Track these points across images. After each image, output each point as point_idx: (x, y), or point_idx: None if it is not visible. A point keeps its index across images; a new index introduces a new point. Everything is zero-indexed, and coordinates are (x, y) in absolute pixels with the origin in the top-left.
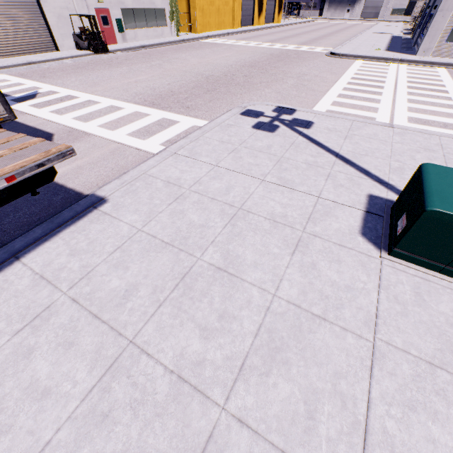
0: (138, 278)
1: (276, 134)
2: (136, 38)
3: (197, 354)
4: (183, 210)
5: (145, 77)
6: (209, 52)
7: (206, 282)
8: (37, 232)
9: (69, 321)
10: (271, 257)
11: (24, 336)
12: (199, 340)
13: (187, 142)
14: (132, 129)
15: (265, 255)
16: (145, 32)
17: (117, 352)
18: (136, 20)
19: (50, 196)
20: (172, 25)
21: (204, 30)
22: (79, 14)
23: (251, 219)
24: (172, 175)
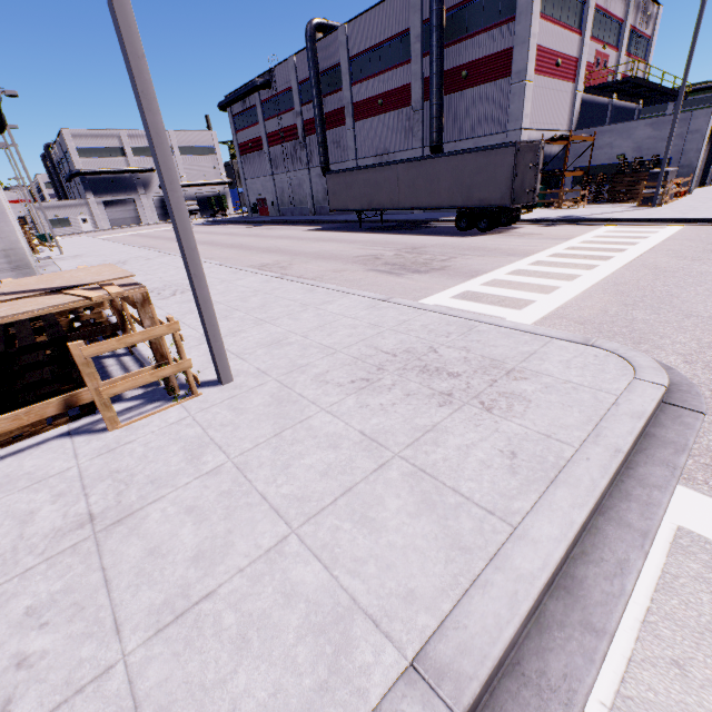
0: None
1: None
2: None
3: None
4: None
5: None
6: None
7: None
8: None
9: None
10: None
11: None
12: None
13: None
14: None
15: None
16: None
17: None
18: None
19: None
20: None
21: None
22: None
23: None
24: None
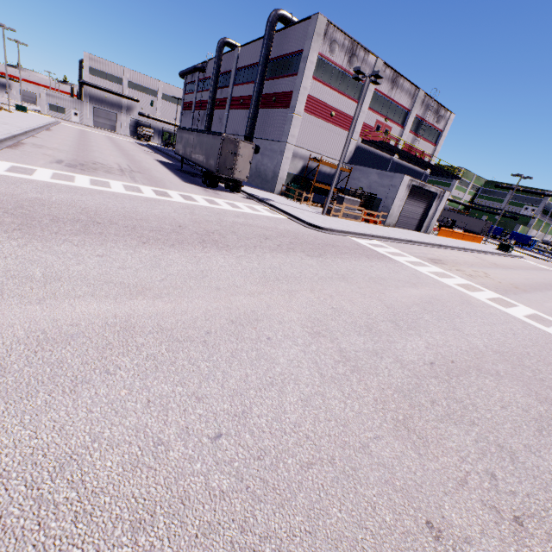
0: None
1: None
2: None
3: None
4: None
5: None
6: None
7: None
8: None
9: None
10: None
11: None
12: None
13: None
14: None
15: None
16: None
17: None
18: None
19: None
20: None
21: None
22: None
23: None
24: None
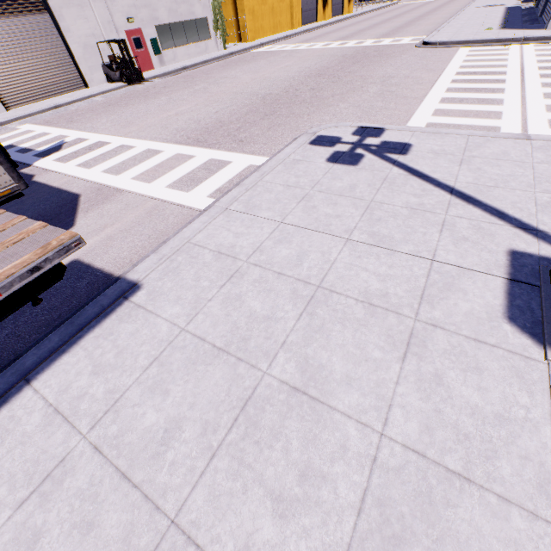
0: (181, 409)
1: (360, 167)
2: (176, 59)
3: (270, 548)
4: (240, 294)
5: (187, 107)
6: (265, 64)
7: (277, 412)
8: (53, 340)
9: (89, 485)
10: (371, 366)
11: (29, 511)
12: (273, 519)
13: (241, 191)
14: (173, 178)
15: (362, 362)
16: (186, 50)
17: (153, 540)
18: (175, 37)
19: (74, 281)
20: (217, 36)
21: (256, 36)
22: (107, 40)
23: (336, 302)
24: (224, 241)
